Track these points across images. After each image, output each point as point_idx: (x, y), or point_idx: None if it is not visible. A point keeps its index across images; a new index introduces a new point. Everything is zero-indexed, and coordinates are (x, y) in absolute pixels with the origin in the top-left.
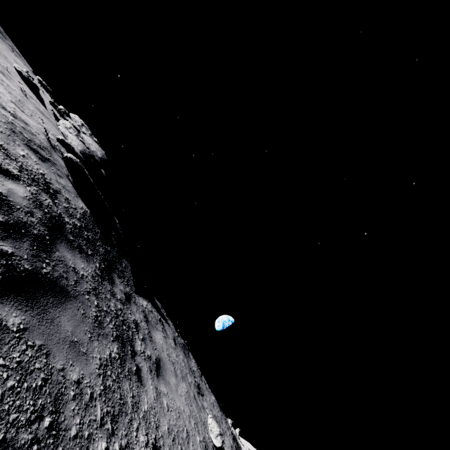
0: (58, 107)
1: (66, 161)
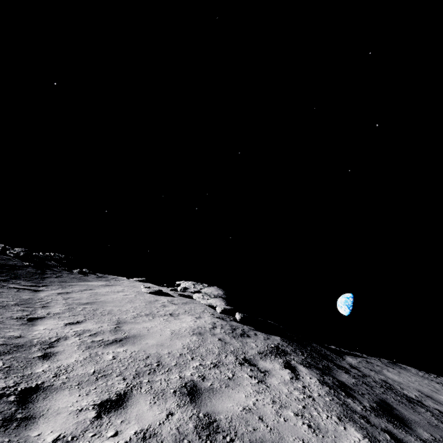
0: (174, 289)
1: (241, 321)
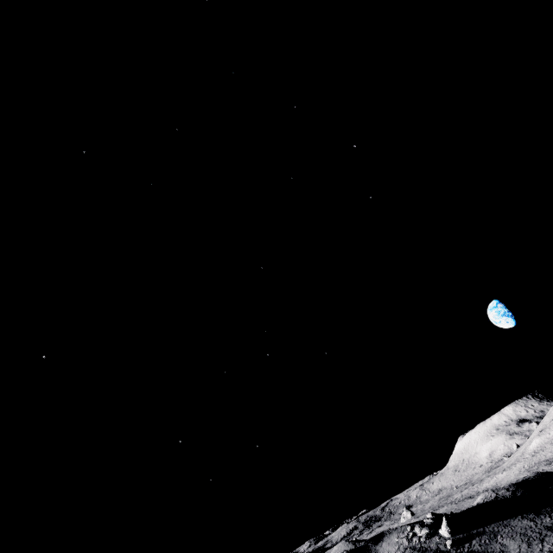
0: None
1: None
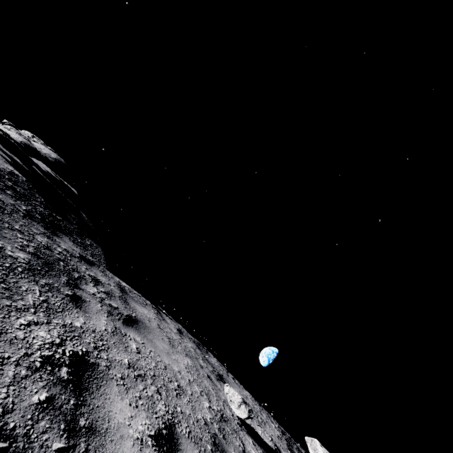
0: None
1: None
